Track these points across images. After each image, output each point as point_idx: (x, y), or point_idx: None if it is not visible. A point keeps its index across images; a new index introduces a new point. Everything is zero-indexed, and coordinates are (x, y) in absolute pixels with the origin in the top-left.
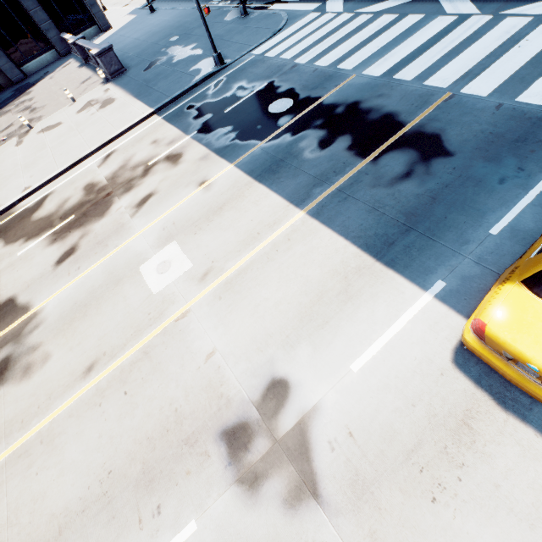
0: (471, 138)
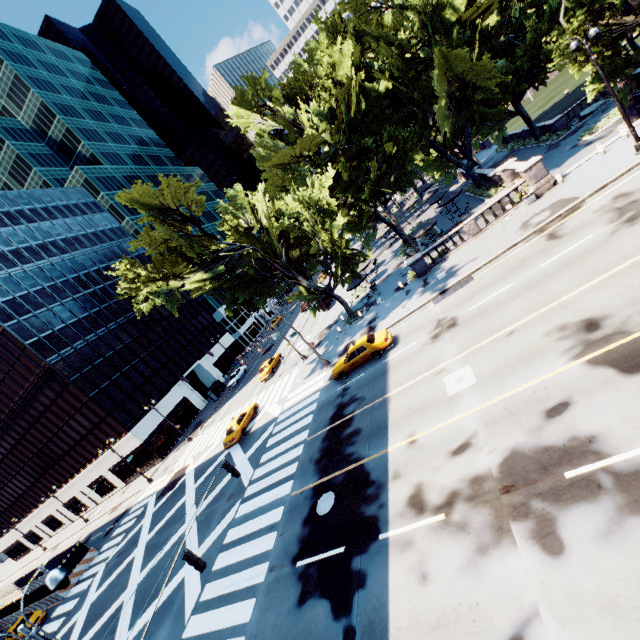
0: (331, 409)
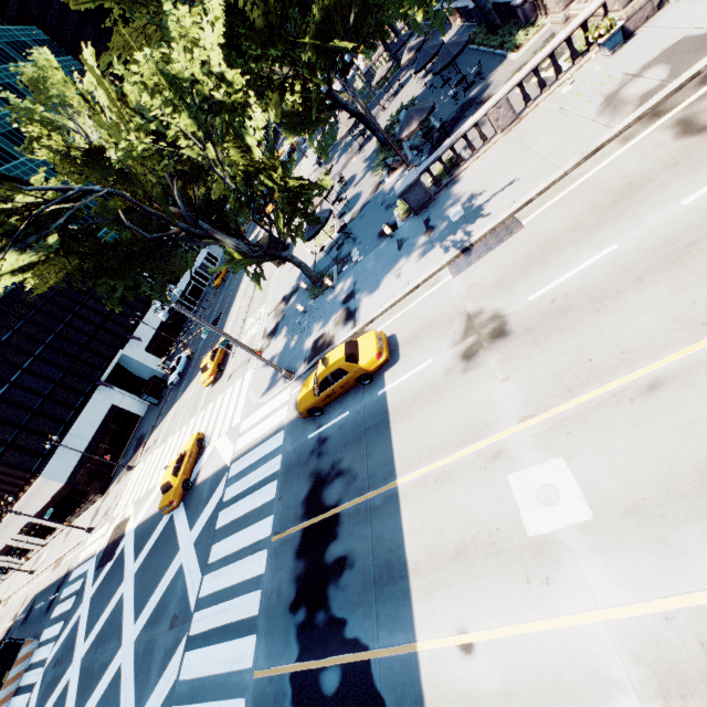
0: (304, 482)
